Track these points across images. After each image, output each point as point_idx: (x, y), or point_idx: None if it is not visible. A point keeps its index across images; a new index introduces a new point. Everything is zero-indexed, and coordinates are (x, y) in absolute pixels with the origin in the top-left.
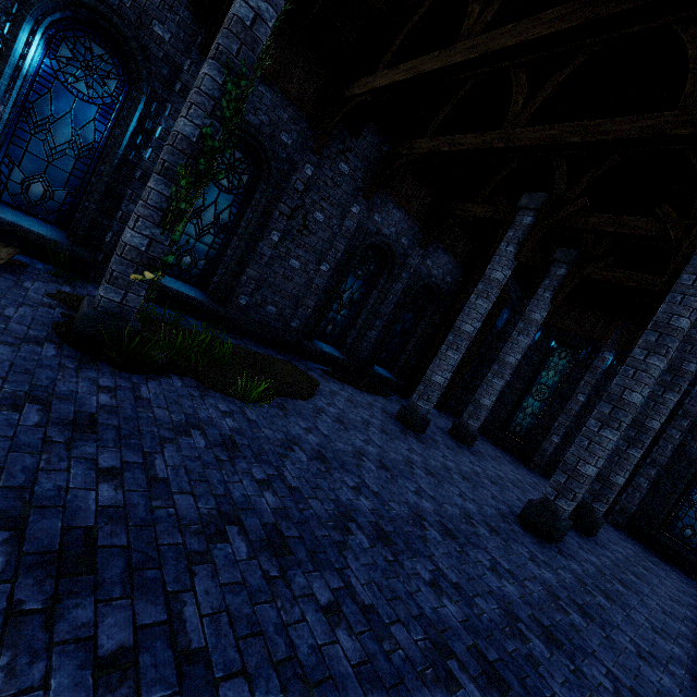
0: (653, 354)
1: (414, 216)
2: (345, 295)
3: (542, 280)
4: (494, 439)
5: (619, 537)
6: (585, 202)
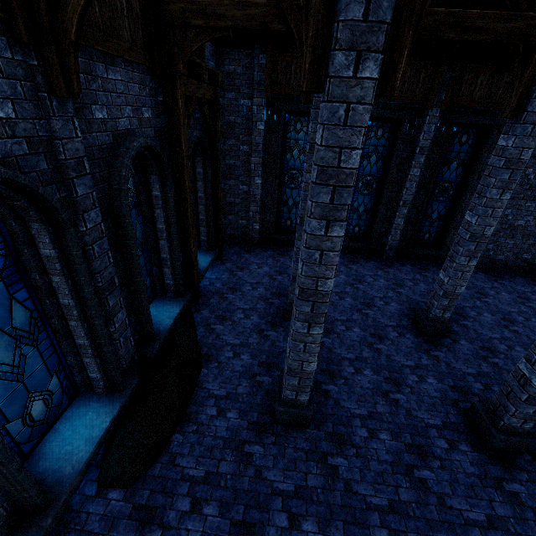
0: None
1: None
2: None
3: None
4: (275, 243)
5: (412, 282)
6: None
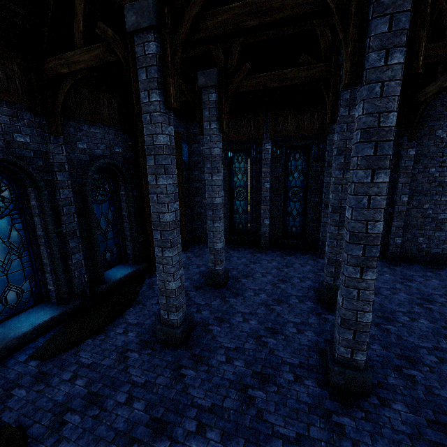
0: (379, 170)
1: (5, 98)
2: None
3: (202, 112)
4: (231, 242)
5: None
6: None
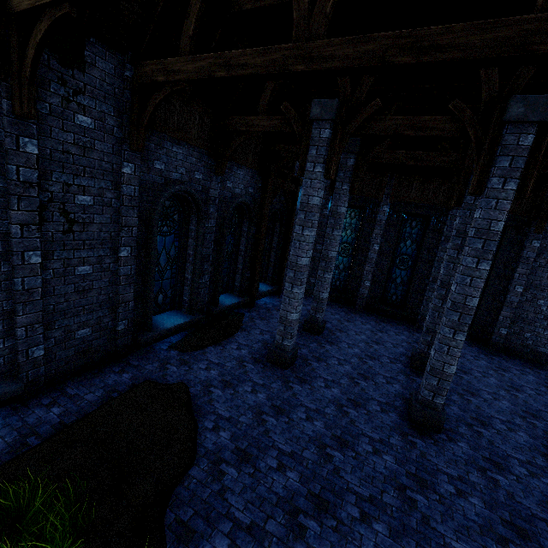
0: (483, 260)
1: (198, 145)
2: (161, 259)
3: (336, 172)
4: None
5: None
6: (378, 104)
